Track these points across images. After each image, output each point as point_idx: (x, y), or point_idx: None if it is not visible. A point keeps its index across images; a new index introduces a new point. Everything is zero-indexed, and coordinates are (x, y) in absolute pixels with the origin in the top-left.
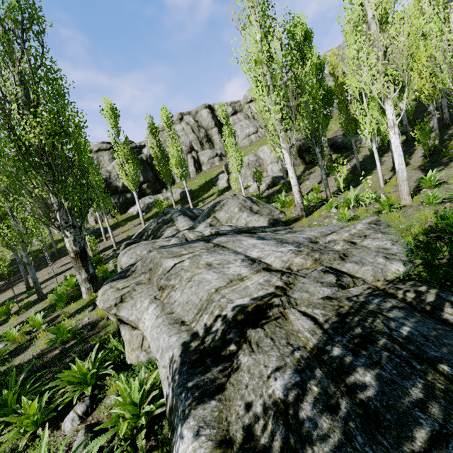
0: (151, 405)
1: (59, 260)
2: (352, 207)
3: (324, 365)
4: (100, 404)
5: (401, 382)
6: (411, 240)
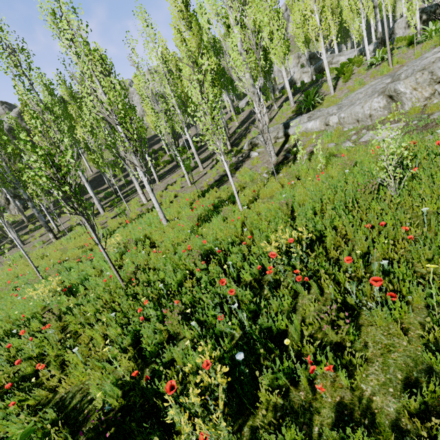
0: None
1: (192, 127)
2: None
3: None
4: None
5: None
6: None
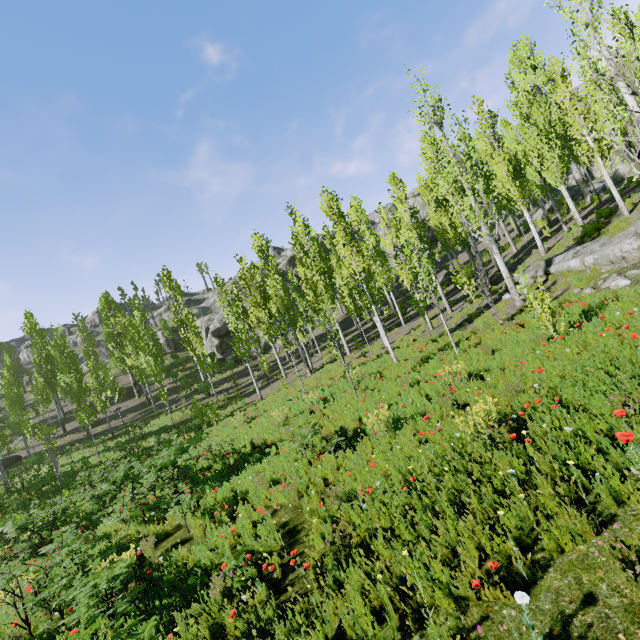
0: None
1: (460, 254)
2: None
3: None
4: None
5: None
6: None
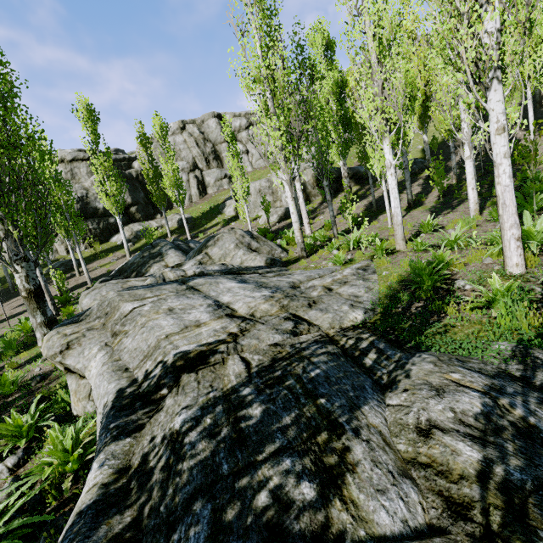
0: (80, 449)
1: (15, 298)
2: (354, 249)
3: (228, 402)
4: (35, 456)
5: (281, 413)
6: (382, 288)
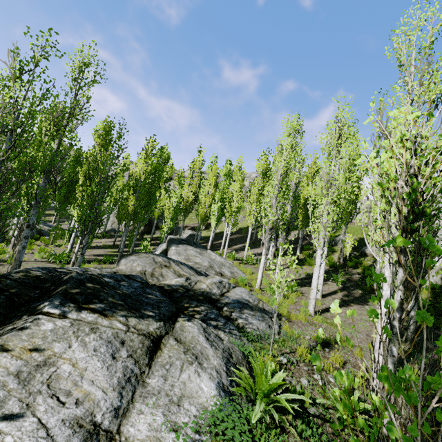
0: None
1: None
2: None
3: None
4: None
5: None
6: None
